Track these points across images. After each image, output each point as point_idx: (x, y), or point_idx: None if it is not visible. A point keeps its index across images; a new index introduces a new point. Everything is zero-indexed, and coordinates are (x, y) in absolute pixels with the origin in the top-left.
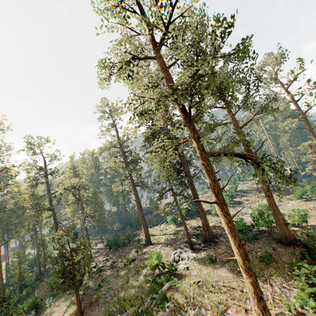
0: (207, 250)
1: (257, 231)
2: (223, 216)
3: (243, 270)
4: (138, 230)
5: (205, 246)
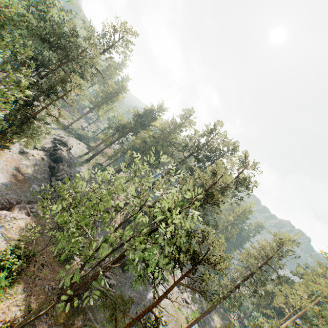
0: None
1: None
2: None
3: None
4: None
5: None
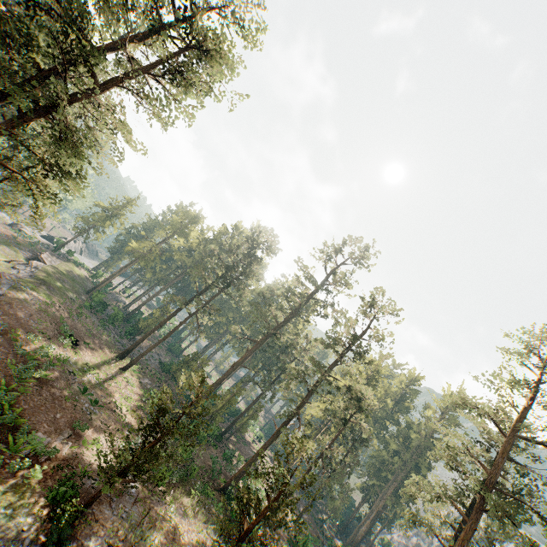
0: None
1: None
2: None
3: None
4: None
5: None
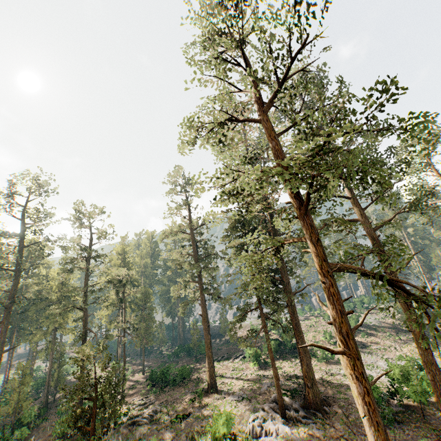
0: (309, 425)
1: (399, 406)
2: (357, 379)
3: None
4: (197, 361)
5: (306, 415)
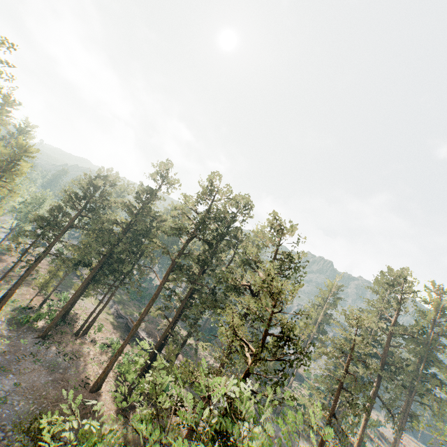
0: None
1: None
2: (365, 420)
3: (357, 442)
4: None
5: None
